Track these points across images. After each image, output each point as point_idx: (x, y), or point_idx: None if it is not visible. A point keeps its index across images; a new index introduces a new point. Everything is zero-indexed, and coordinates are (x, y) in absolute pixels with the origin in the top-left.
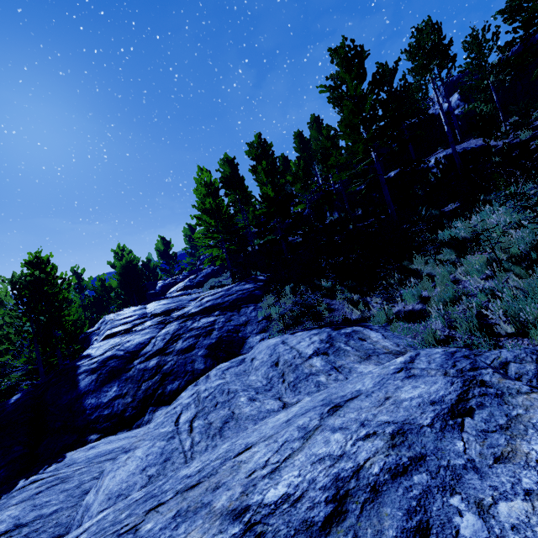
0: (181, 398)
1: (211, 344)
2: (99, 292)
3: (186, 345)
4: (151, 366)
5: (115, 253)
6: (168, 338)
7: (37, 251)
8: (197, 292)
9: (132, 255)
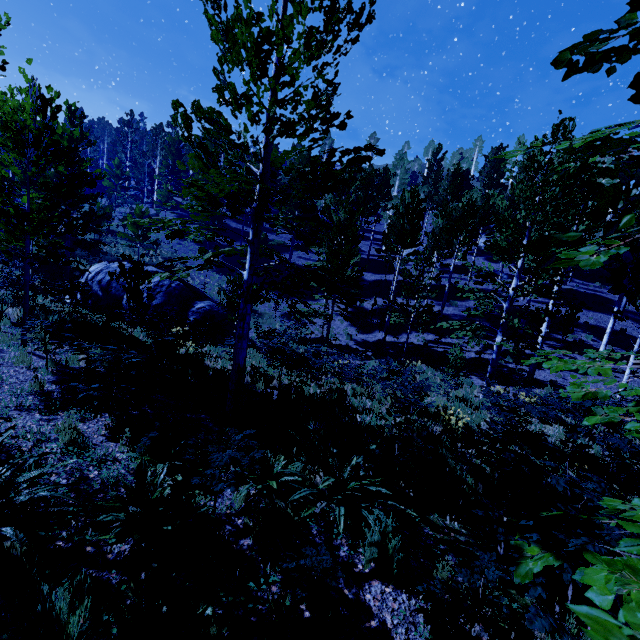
0: None
1: None
2: None
3: None
4: None
5: None
6: None
7: None
8: None
9: None
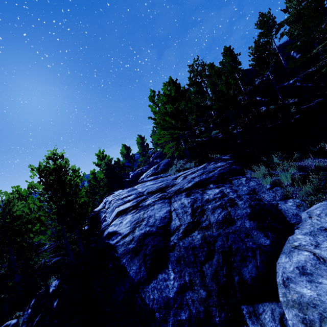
0: (325, 304)
1: (249, 214)
2: (92, 182)
3: (219, 216)
4: (198, 243)
5: (98, 156)
6: (189, 210)
7: (53, 149)
8: (166, 175)
9: (108, 156)
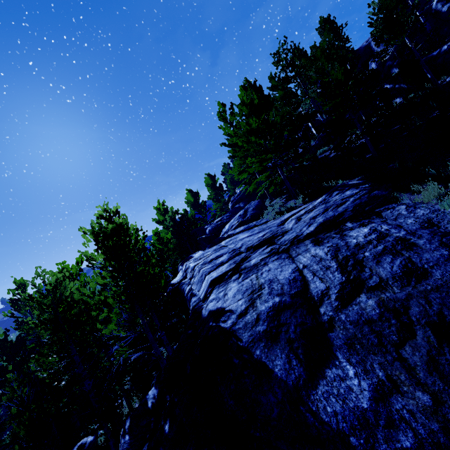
0: None
1: (448, 257)
2: (157, 246)
3: (393, 267)
4: (375, 314)
5: (157, 209)
6: (334, 264)
7: (103, 204)
8: (262, 222)
9: (171, 208)
